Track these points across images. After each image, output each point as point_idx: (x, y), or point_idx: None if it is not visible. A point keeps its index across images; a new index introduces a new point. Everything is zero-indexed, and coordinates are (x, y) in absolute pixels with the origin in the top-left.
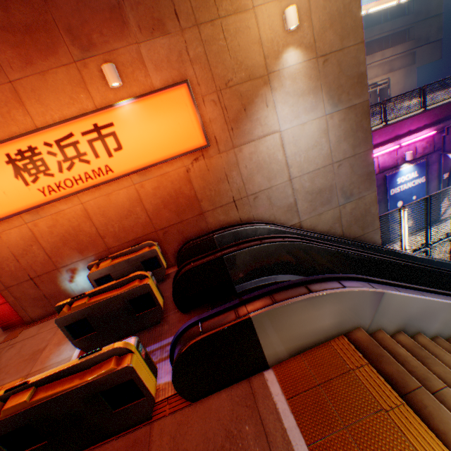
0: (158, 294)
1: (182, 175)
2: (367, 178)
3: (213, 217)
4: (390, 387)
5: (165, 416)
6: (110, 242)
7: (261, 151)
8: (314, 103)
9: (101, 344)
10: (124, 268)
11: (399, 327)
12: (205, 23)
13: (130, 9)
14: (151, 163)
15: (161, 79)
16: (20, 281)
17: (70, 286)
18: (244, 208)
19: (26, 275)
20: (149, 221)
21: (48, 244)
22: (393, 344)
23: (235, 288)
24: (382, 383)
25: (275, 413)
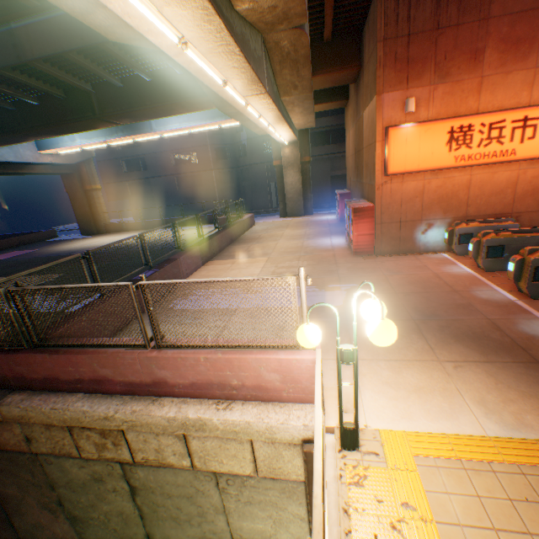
0: None
1: None
2: None
3: None
4: None
5: None
6: (469, 211)
7: None
8: None
9: (496, 269)
10: None
11: None
12: None
13: None
14: None
15: None
16: (391, 221)
17: (418, 237)
18: None
19: (397, 218)
20: (510, 203)
21: (426, 200)
22: None
23: None
24: None
25: None
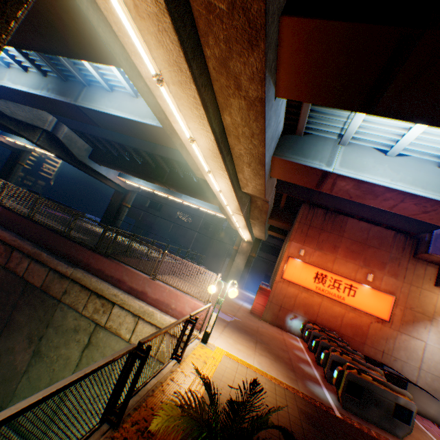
0: None
1: (366, 321)
2: None
3: (367, 349)
4: None
5: None
6: (318, 319)
7: (410, 342)
8: None
9: None
10: None
11: None
12: (413, 285)
13: (388, 265)
14: (359, 308)
15: (383, 288)
16: (276, 303)
17: (288, 320)
18: (385, 359)
19: (280, 303)
20: (339, 326)
21: (297, 301)
22: None
23: None
24: None
25: None
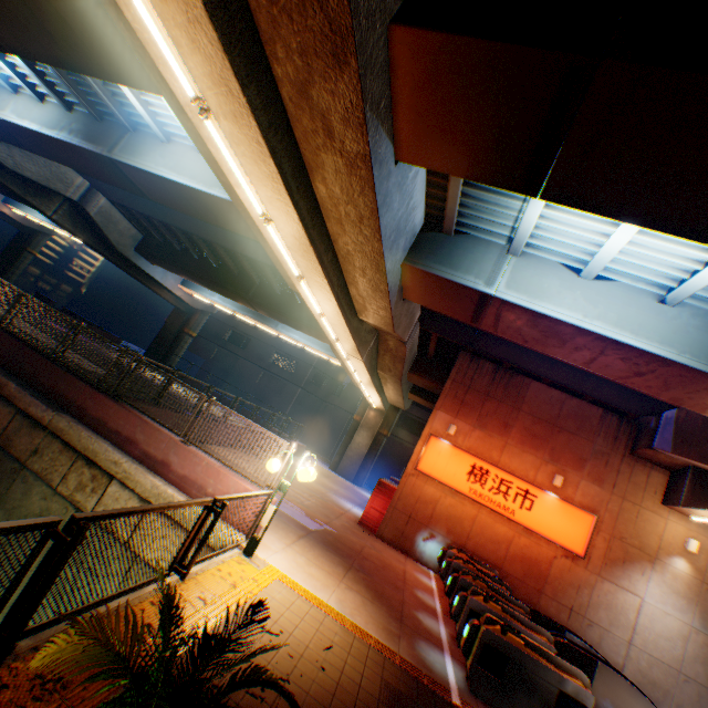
0: None
1: (548, 554)
2: None
3: (545, 601)
4: None
5: None
6: (468, 543)
7: (617, 597)
8: (684, 606)
9: None
10: None
11: None
12: (628, 500)
13: (589, 463)
14: (537, 531)
15: (579, 500)
16: (403, 510)
17: (419, 540)
18: (574, 621)
19: (409, 511)
20: (502, 557)
21: (438, 510)
22: None
23: None
24: None
25: None
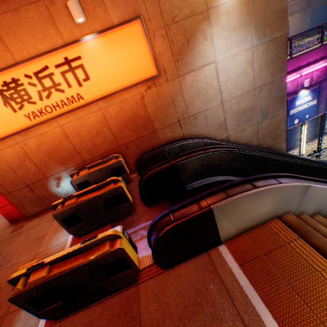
0: (128, 194)
1: (138, 101)
2: (280, 100)
3: (162, 134)
4: (320, 255)
5: (147, 280)
6: (85, 156)
7: (200, 80)
8: (244, 36)
9: (88, 231)
10: (98, 175)
11: (316, 211)
12: None
13: None
14: (113, 91)
15: (118, 16)
16: (19, 188)
17: (57, 190)
18: (186, 126)
19: (23, 183)
20: (114, 139)
21: (37, 159)
22: (314, 224)
23: (185, 187)
24: (313, 252)
25: (232, 275)
